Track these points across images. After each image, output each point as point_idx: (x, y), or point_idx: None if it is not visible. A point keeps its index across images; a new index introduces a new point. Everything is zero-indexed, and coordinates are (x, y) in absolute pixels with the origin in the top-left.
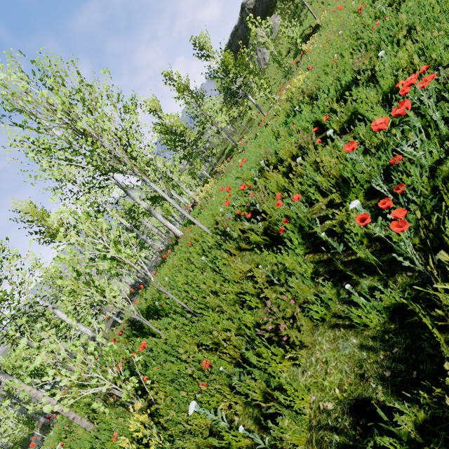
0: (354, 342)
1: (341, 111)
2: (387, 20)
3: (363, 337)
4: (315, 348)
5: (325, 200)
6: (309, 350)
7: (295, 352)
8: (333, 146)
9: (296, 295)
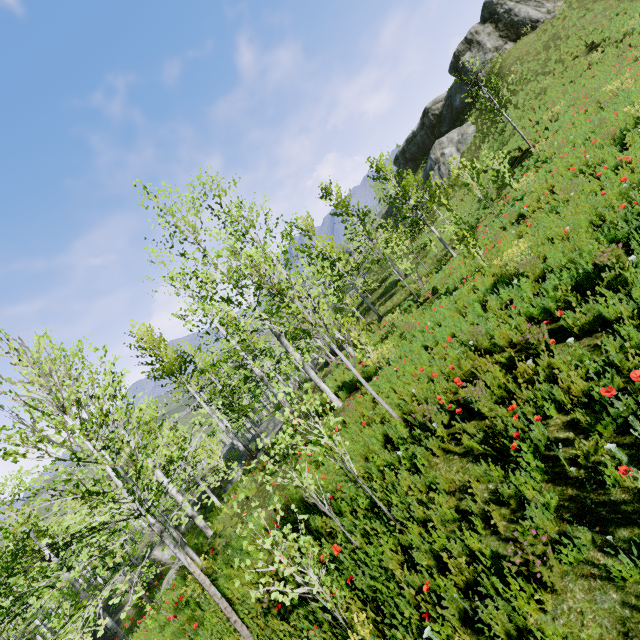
0: (614, 596)
1: (577, 303)
2: (637, 208)
3: (624, 593)
4: (566, 595)
5: (563, 417)
6: (559, 596)
7: (545, 594)
8: (573, 354)
9: (537, 529)
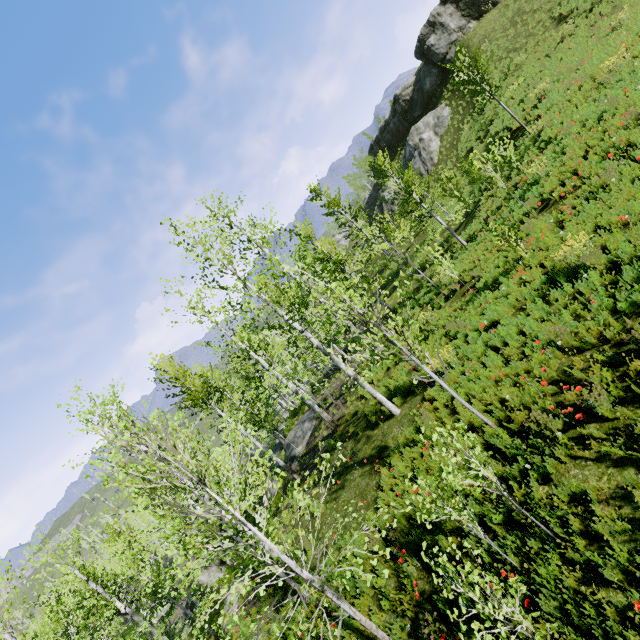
0: None
1: None
2: None
3: None
4: None
5: None
6: None
7: None
8: None
9: None
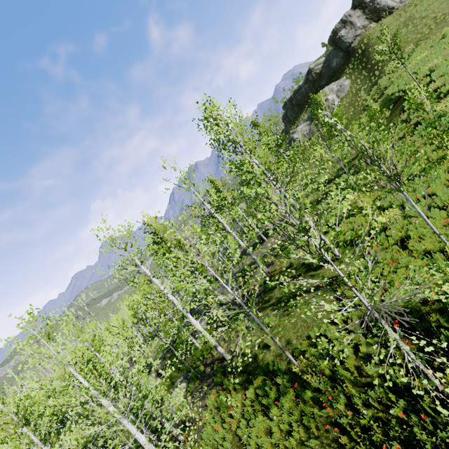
0: None
1: None
2: None
3: None
4: None
5: None
6: None
7: None
8: None
9: None
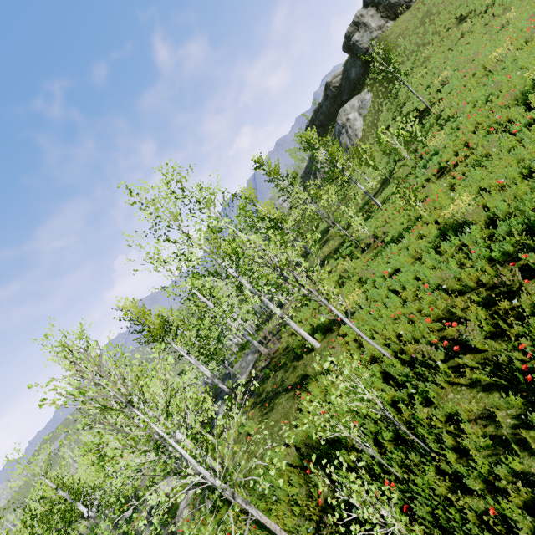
0: None
1: (534, 245)
2: None
3: None
4: None
5: None
6: None
7: None
8: None
9: None
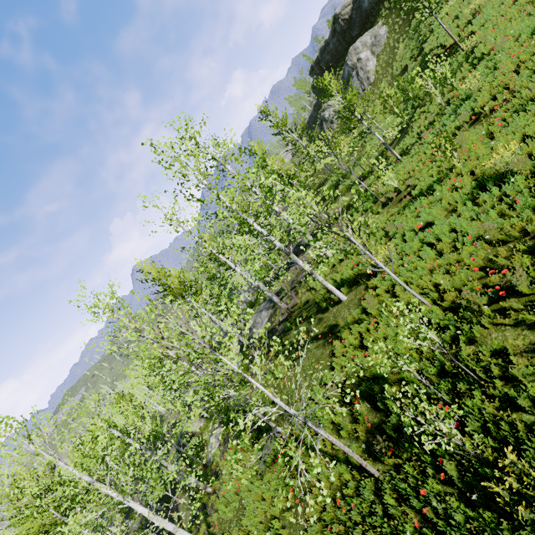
0: None
1: None
2: None
3: None
4: None
5: None
6: None
7: None
8: None
9: None
